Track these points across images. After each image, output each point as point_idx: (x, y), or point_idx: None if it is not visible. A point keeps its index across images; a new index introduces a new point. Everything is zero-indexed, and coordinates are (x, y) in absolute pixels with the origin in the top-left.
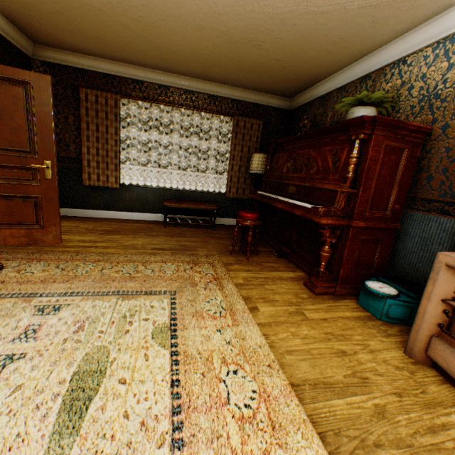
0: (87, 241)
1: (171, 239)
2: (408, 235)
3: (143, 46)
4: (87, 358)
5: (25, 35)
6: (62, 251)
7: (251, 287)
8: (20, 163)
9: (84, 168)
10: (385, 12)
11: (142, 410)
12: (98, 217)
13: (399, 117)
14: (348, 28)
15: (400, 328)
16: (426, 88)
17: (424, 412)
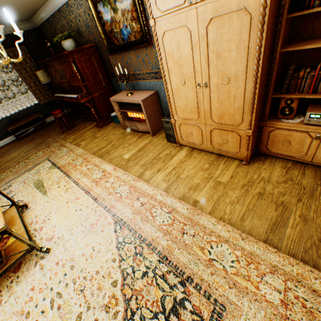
0: None
1: (30, 144)
2: (117, 89)
3: None
4: (35, 183)
5: None
6: None
7: (77, 140)
8: None
9: None
10: None
11: (57, 178)
12: None
13: (85, 36)
14: None
15: None
16: (84, 22)
17: (123, 139)
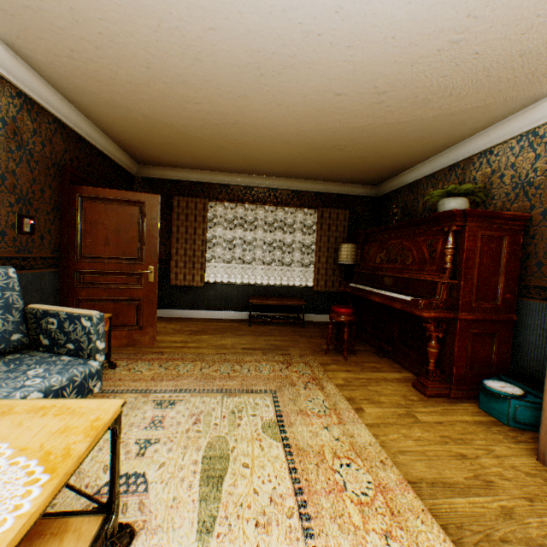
0: (178, 341)
1: (259, 338)
2: (528, 327)
3: (233, 158)
4: (210, 445)
5: (134, 159)
6: (158, 351)
7: (352, 388)
8: (129, 270)
9: (172, 269)
10: (461, 116)
11: (268, 489)
12: (182, 317)
13: (495, 203)
14: (426, 130)
15: (533, 435)
16: (517, 176)
17: None
